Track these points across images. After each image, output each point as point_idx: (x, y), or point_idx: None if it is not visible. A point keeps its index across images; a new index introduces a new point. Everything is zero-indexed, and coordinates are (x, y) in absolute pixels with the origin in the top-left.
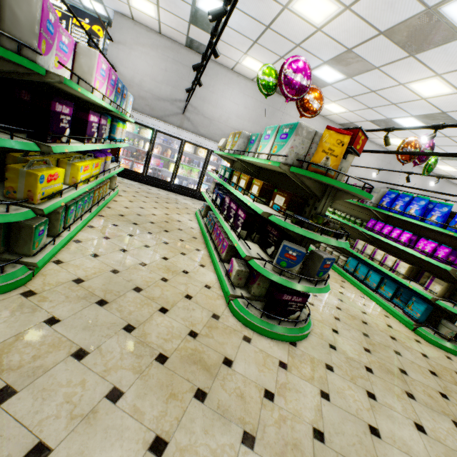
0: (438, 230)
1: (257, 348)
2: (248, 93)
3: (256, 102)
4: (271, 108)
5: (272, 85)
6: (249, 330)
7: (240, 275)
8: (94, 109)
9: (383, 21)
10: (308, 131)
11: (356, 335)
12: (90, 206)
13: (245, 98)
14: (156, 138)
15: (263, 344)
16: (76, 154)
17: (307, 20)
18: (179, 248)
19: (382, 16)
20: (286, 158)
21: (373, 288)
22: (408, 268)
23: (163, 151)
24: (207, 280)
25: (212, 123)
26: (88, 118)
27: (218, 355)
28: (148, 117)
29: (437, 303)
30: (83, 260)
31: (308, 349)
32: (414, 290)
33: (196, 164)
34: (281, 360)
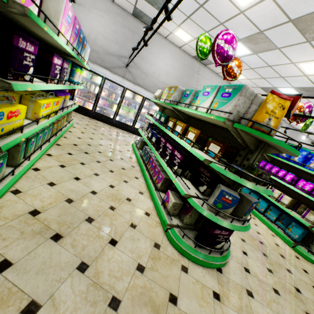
0: (313, 174)
1: (194, 278)
2: (175, 57)
3: (181, 65)
4: (191, 70)
5: (207, 51)
6: (185, 259)
7: (176, 206)
8: (58, 53)
9: (295, 10)
10: (251, 92)
11: (259, 256)
12: (49, 137)
13: (173, 61)
14: (104, 84)
15: (198, 273)
16: (39, 91)
17: (234, 3)
18: (122, 176)
19: (296, 6)
20: (229, 114)
21: (262, 212)
22: (290, 201)
23: (108, 94)
24: (146, 207)
25: (147, 77)
26: (52, 60)
27: (164, 291)
28: (100, 67)
29: (313, 229)
30: (41, 189)
31: (231, 275)
32: (291, 216)
33: (133, 107)
34: (214, 290)
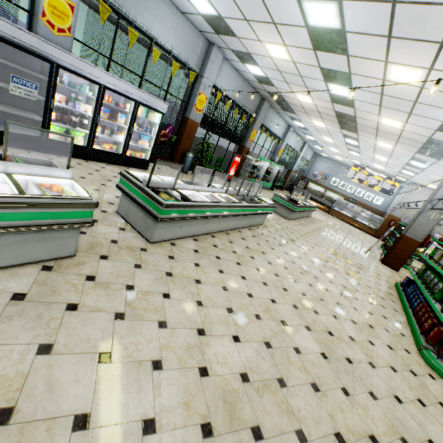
0: None
1: None
2: None
3: None
4: None
5: None
6: None
7: None
8: None
9: None
10: None
11: None
12: None
13: None
14: None
15: None
16: None
17: None
18: None
19: None
20: None
21: None
22: None
23: None
24: None
25: None
26: None
27: None
28: None
29: None
30: None
31: None
32: None
33: None
34: None
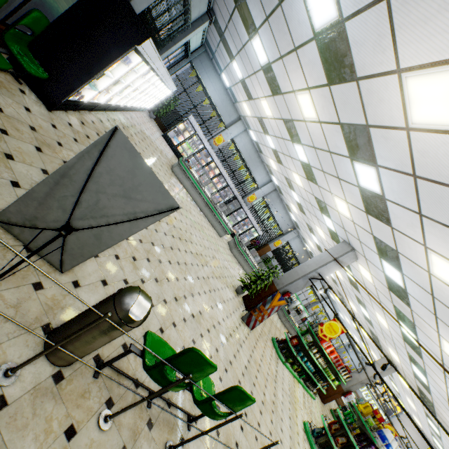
0: None
1: None
2: None
3: None
4: None
5: None
6: None
7: None
8: None
9: None
10: None
11: None
12: None
13: None
14: None
15: None
16: None
17: None
18: None
19: None
20: None
21: None
22: None
23: None
24: None
25: None
26: None
27: None
28: None
29: None
30: None
31: None
32: None
33: None
34: None
